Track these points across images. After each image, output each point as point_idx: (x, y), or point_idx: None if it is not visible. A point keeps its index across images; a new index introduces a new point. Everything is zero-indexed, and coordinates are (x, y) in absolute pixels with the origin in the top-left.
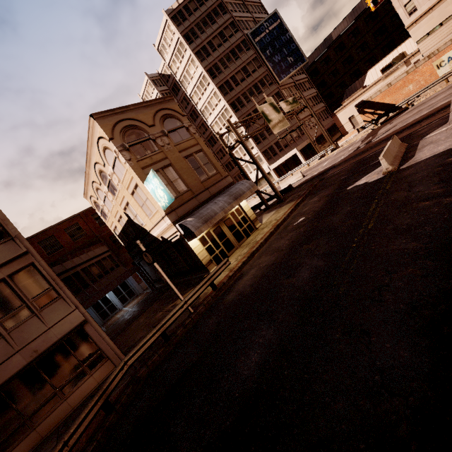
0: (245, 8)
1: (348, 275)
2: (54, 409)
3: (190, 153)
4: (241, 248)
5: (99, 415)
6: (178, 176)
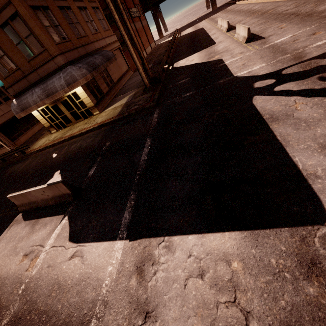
0: None
1: None
2: None
3: (5, 20)
4: (68, 129)
5: None
6: (2, 52)
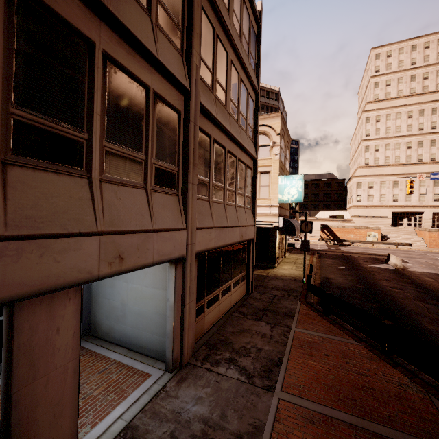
0: None
1: None
2: (227, 297)
3: None
4: (288, 263)
5: (309, 314)
6: None
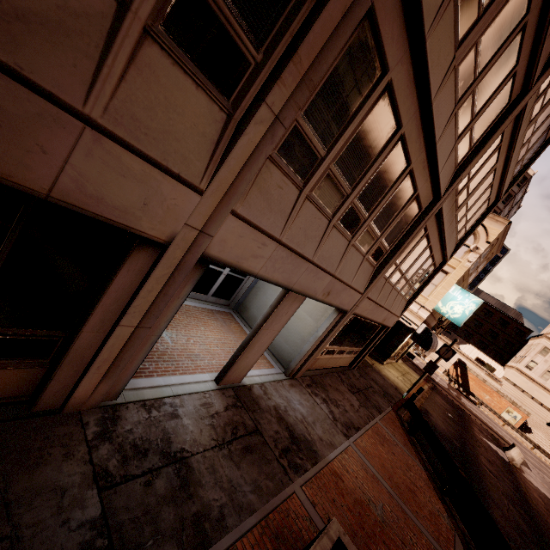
0: (504, 215)
1: (547, 526)
2: (338, 357)
3: None
4: (397, 370)
5: (395, 422)
6: None
